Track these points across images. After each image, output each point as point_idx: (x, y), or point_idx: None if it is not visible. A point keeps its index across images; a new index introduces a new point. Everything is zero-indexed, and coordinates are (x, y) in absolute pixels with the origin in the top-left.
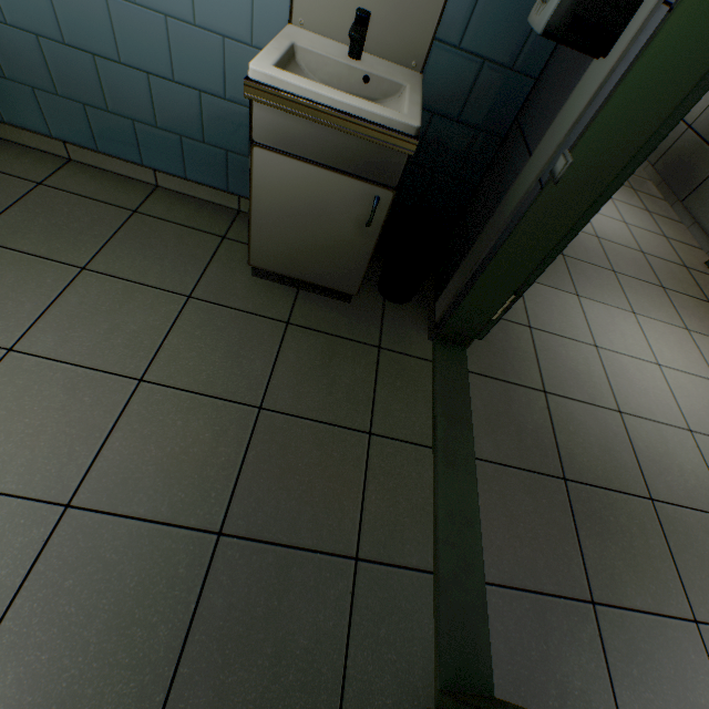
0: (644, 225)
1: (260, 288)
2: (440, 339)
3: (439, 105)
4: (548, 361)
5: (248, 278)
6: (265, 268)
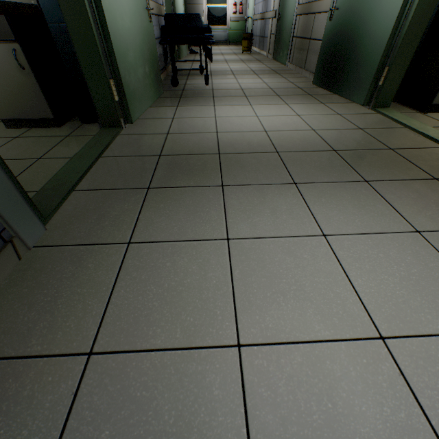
0: (278, 82)
1: (9, 131)
2: (105, 126)
3: (58, 19)
4: (178, 125)
5: (4, 130)
6: (5, 118)
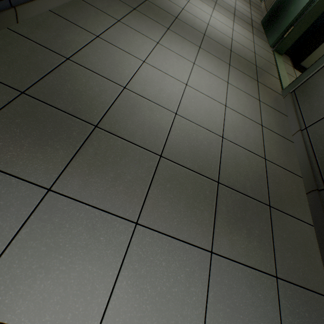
0: (244, 8)
1: None
2: None
3: None
4: None
5: None
6: None
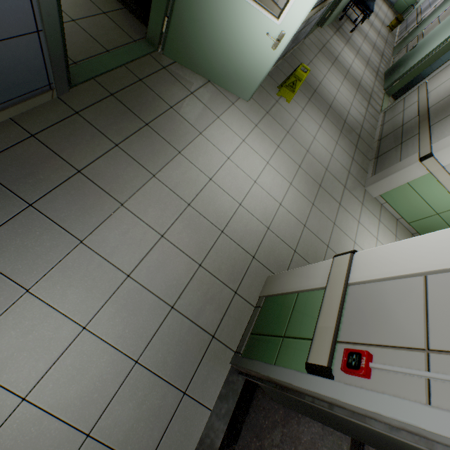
0: (375, 60)
1: None
2: None
3: None
4: (331, 42)
5: None
6: None
